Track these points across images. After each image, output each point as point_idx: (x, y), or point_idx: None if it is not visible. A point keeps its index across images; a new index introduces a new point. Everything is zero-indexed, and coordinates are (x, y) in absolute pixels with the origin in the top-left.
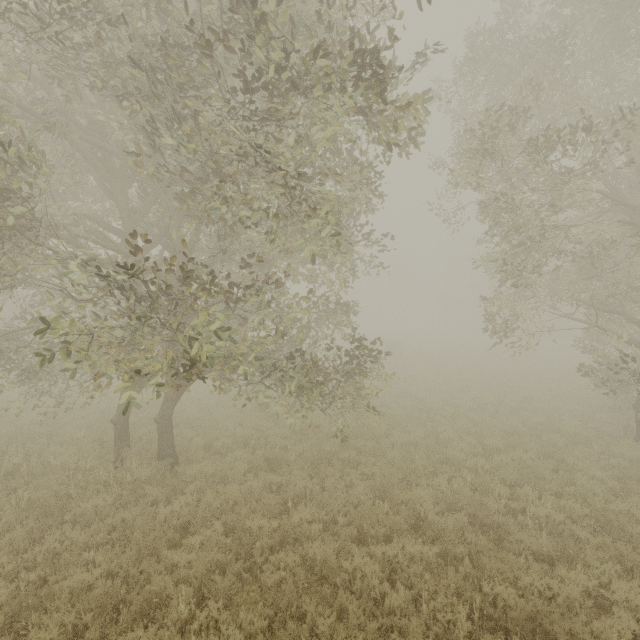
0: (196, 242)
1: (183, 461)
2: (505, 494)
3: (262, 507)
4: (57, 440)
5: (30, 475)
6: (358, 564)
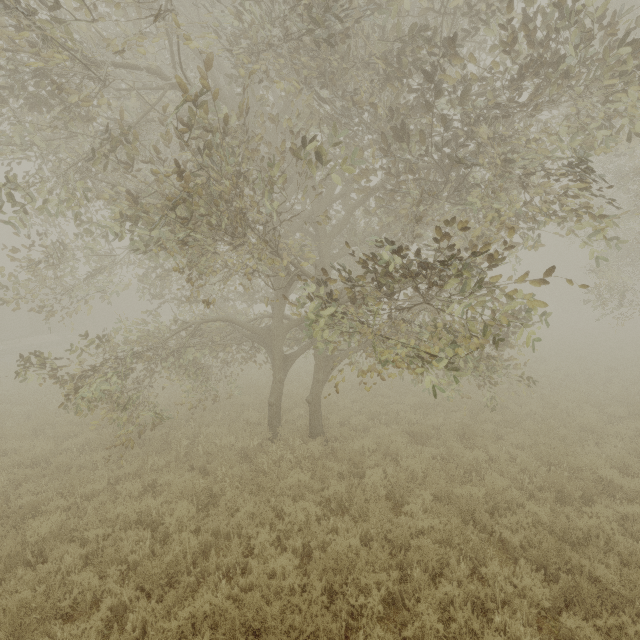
0: (344, 225)
1: (330, 438)
2: None
3: (446, 477)
4: (201, 422)
5: (210, 455)
6: (593, 524)
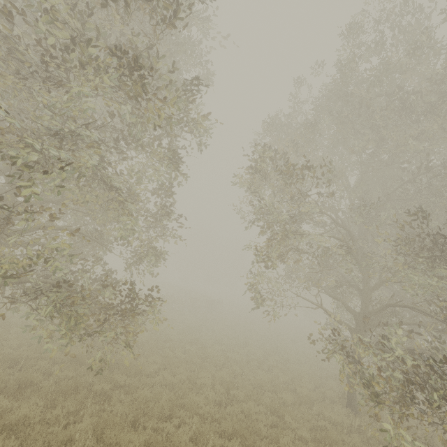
0: None
1: None
2: (217, 446)
3: None
4: None
5: None
6: None
